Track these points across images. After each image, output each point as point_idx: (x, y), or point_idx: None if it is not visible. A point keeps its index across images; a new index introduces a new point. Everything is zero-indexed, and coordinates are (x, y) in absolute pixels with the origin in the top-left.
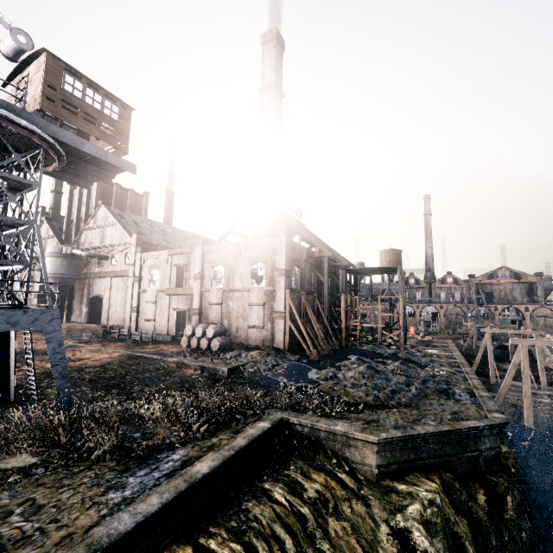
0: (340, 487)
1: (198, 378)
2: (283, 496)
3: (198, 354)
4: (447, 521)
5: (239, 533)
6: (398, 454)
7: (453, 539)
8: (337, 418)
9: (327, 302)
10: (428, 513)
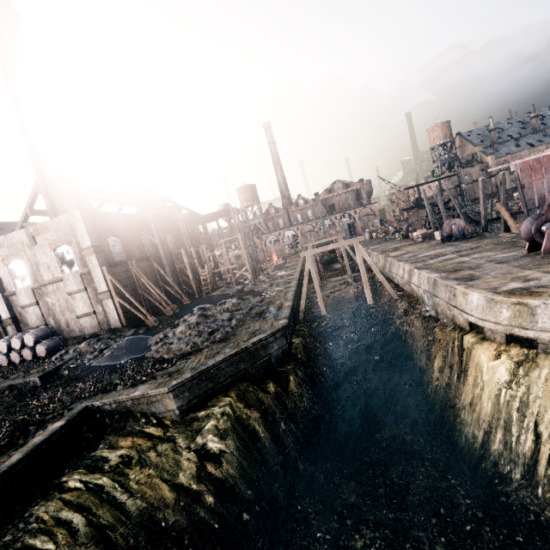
0: (147, 441)
1: (1, 402)
2: (79, 480)
3: (16, 370)
4: (239, 421)
5: (12, 544)
6: (197, 389)
7: (247, 430)
8: (145, 382)
9: (166, 263)
10: (221, 424)
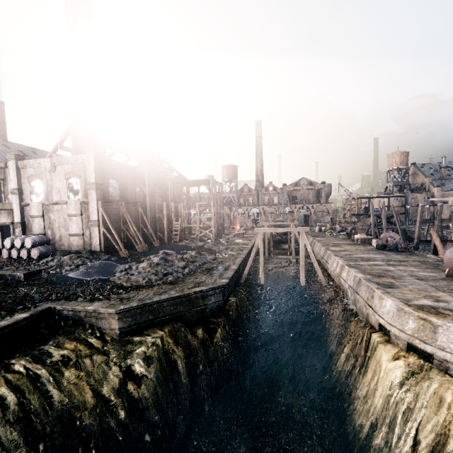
0: (87, 349)
1: None
2: (23, 365)
3: (11, 264)
4: (165, 353)
5: None
6: (139, 317)
7: (169, 363)
8: (100, 300)
9: (149, 210)
10: (149, 351)
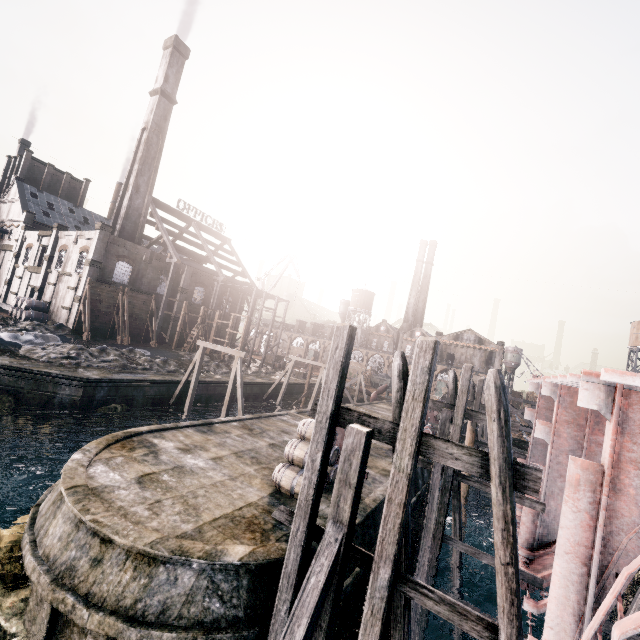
0: None
1: None
2: None
3: None
4: None
5: None
6: None
7: None
8: None
9: (163, 305)
10: None
